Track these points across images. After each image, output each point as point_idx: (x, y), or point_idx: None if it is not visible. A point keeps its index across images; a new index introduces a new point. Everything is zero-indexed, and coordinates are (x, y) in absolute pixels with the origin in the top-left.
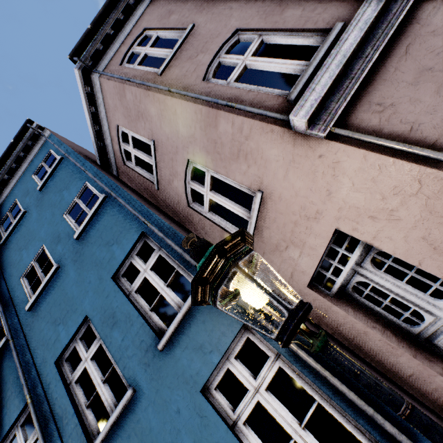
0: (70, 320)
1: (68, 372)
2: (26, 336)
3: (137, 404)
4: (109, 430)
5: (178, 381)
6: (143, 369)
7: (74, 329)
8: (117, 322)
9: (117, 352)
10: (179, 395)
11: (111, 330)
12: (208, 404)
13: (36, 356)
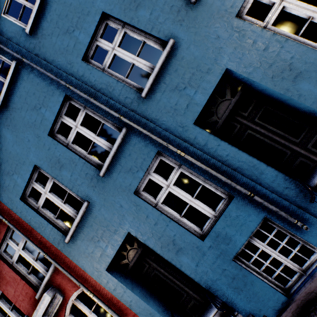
0: (85, 22)
1: (98, 64)
2: (38, 56)
3: (178, 49)
4: (157, 73)
5: (214, 18)
6: (178, 25)
7: (93, 28)
8: (140, 4)
9: (147, 25)
10: (217, 27)
11: (136, 12)
12: (243, 22)
13: (58, 64)
